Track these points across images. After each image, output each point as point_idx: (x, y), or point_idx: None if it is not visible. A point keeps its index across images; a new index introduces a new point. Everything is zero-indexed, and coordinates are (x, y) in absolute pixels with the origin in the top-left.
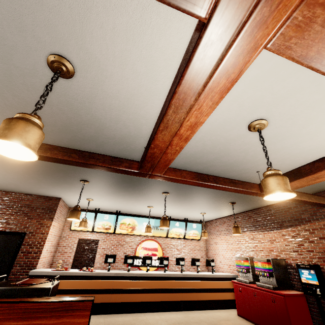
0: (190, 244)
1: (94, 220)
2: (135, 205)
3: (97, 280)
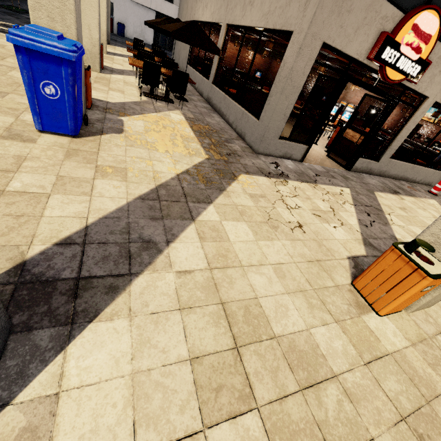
0: None
1: None
2: None
3: None
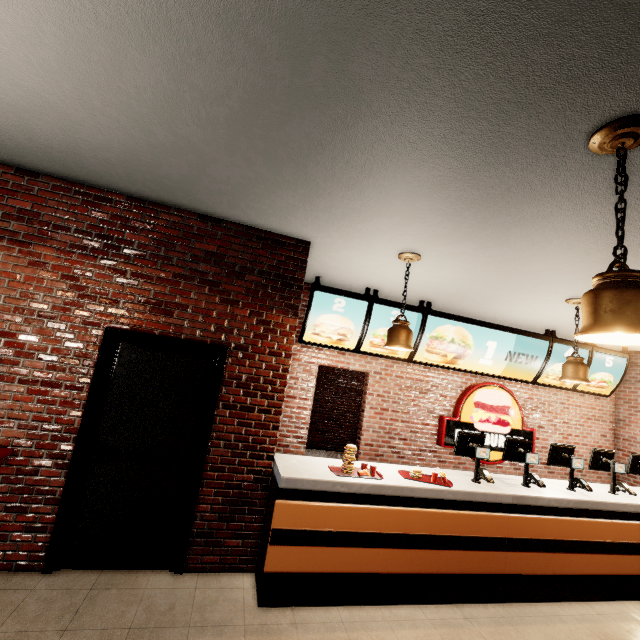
0: (580, 403)
1: (366, 321)
2: (533, 291)
3: (463, 510)
